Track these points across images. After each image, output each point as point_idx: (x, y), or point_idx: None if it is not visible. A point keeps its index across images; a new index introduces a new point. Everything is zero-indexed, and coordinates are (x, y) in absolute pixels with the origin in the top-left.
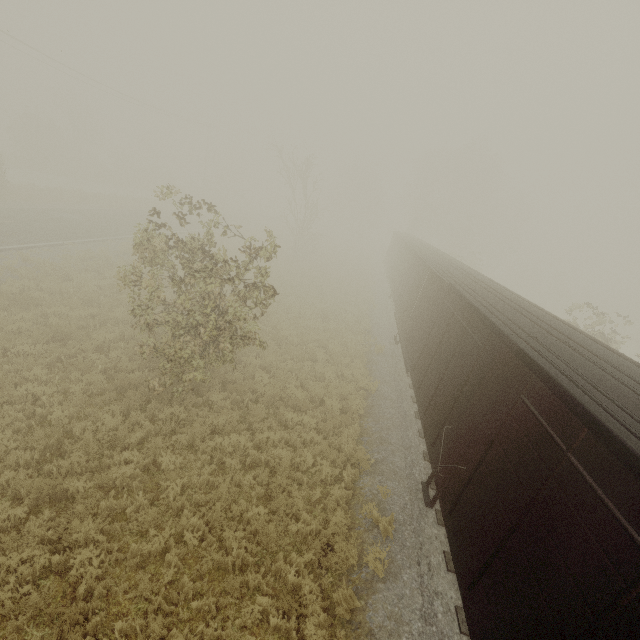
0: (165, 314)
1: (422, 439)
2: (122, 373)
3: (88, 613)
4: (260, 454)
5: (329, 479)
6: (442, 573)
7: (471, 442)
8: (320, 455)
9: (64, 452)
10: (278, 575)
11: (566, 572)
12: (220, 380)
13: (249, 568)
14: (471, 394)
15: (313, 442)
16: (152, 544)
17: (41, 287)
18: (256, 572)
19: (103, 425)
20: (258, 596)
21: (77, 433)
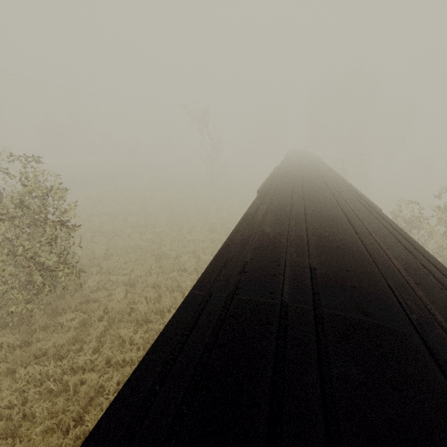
0: (3, 255)
1: None
2: None
3: None
4: (71, 378)
5: None
6: None
7: None
8: None
9: None
10: None
11: None
12: (81, 300)
13: None
14: None
15: (133, 360)
16: None
17: None
18: None
19: None
20: None
21: None
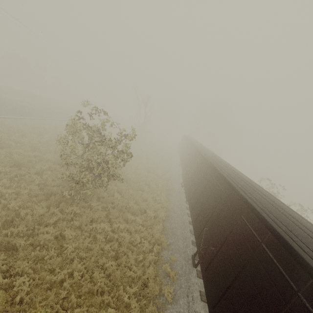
0: (76, 160)
1: (191, 234)
2: (48, 186)
3: (19, 312)
4: (114, 235)
5: (146, 250)
6: (198, 301)
7: (217, 236)
8: (143, 238)
9: (14, 224)
10: (119, 297)
11: (259, 297)
12: (97, 195)
13: (105, 293)
14: (218, 214)
15: (140, 231)
16: (56, 277)
17: (10, 138)
18: (108, 296)
19: (36, 212)
20: (109, 308)
21: (22, 215)
